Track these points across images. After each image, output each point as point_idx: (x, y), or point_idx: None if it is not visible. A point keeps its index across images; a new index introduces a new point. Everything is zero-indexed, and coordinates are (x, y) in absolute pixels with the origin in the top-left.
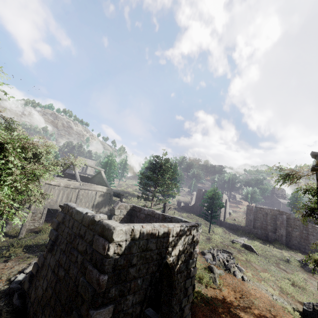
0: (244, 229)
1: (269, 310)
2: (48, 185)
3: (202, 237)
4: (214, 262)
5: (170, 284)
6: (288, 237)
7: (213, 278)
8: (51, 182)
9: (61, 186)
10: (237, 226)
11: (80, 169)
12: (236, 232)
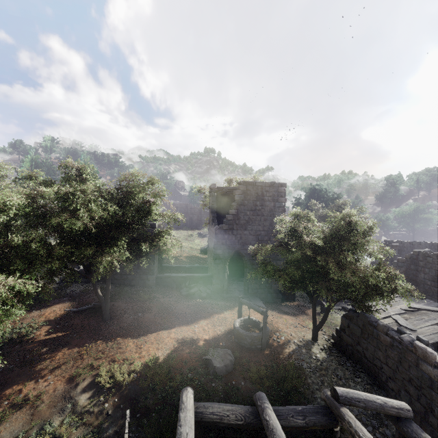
0: None
1: (189, 254)
2: None
3: None
4: None
5: None
6: (191, 221)
7: None
8: None
9: None
10: None
11: None
12: None
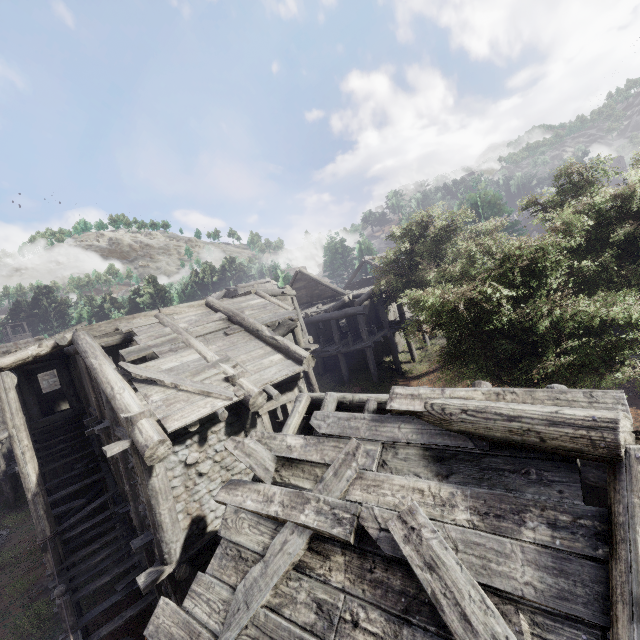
0: None
1: None
2: None
3: None
4: None
5: None
6: None
7: None
8: None
9: None
10: None
11: None
12: None
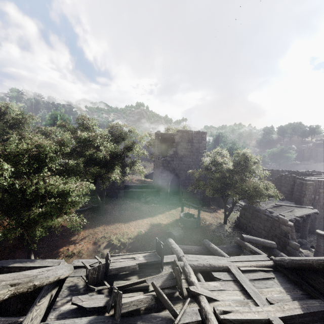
0: None
1: (137, 178)
2: None
3: None
4: None
5: None
6: (133, 157)
7: None
8: None
9: None
10: None
11: None
12: None
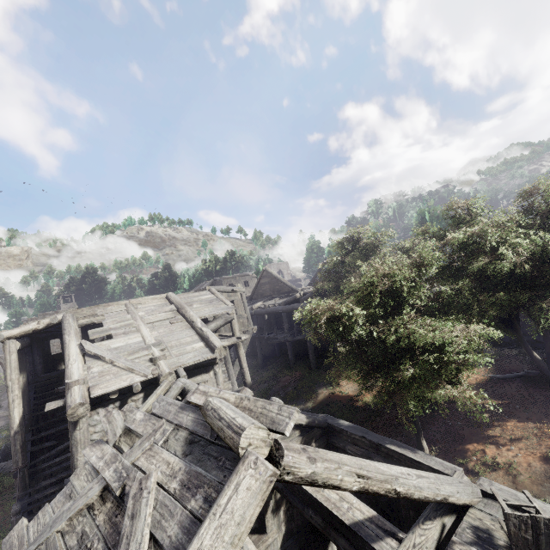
0: None
1: None
2: None
3: None
4: None
5: None
6: None
7: None
8: None
9: None
10: None
11: None
12: None
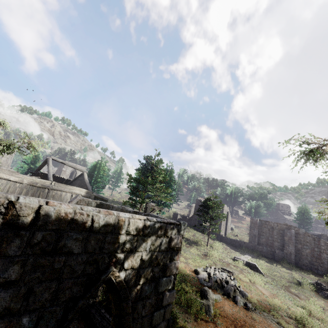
0: (248, 245)
1: None
2: (6, 181)
3: (198, 252)
4: (209, 283)
5: (120, 321)
6: (298, 255)
7: (207, 306)
8: (10, 177)
9: (25, 184)
10: (240, 242)
11: (68, 175)
12: (238, 249)
